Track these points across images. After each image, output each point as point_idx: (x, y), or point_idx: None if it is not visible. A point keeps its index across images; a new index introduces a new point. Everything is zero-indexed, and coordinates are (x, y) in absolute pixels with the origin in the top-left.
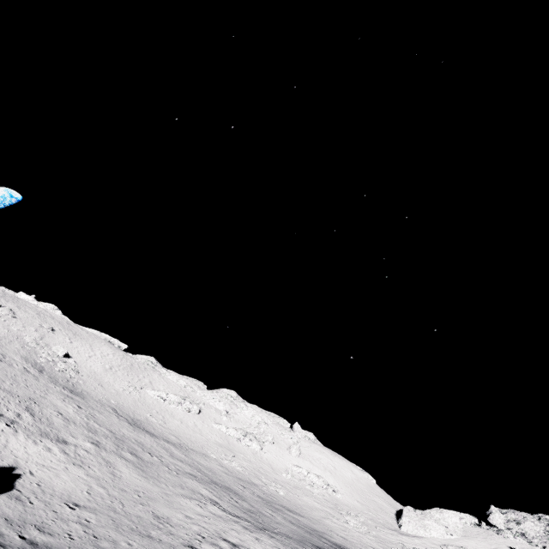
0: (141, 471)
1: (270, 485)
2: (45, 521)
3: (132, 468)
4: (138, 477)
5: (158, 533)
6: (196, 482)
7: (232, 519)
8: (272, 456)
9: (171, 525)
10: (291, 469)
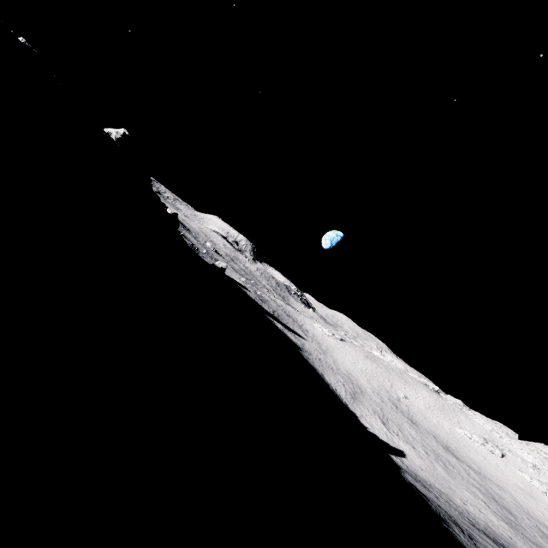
0: (446, 472)
1: None
2: (415, 468)
3: (442, 469)
4: (444, 473)
5: (448, 490)
6: (477, 491)
7: (489, 510)
8: None
9: (454, 492)
10: None
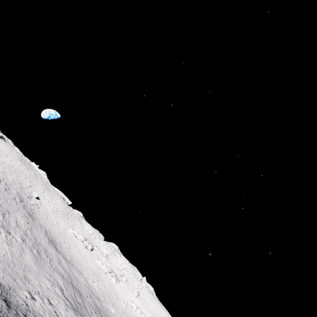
0: (36, 260)
1: (109, 304)
2: None
3: (32, 257)
4: (32, 261)
5: (20, 281)
6: (60, 277)
7: (63, 298)
8: (120, 290)
9: (28, 282)
10: (127, 301)
